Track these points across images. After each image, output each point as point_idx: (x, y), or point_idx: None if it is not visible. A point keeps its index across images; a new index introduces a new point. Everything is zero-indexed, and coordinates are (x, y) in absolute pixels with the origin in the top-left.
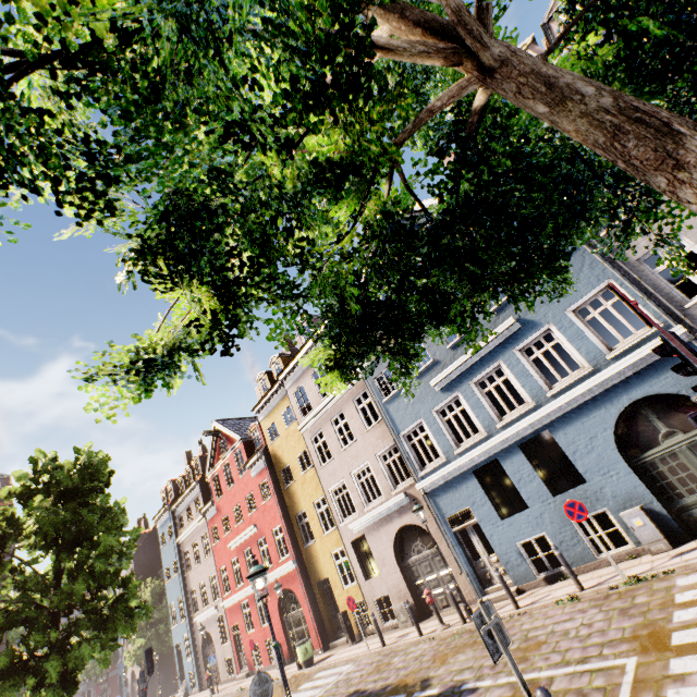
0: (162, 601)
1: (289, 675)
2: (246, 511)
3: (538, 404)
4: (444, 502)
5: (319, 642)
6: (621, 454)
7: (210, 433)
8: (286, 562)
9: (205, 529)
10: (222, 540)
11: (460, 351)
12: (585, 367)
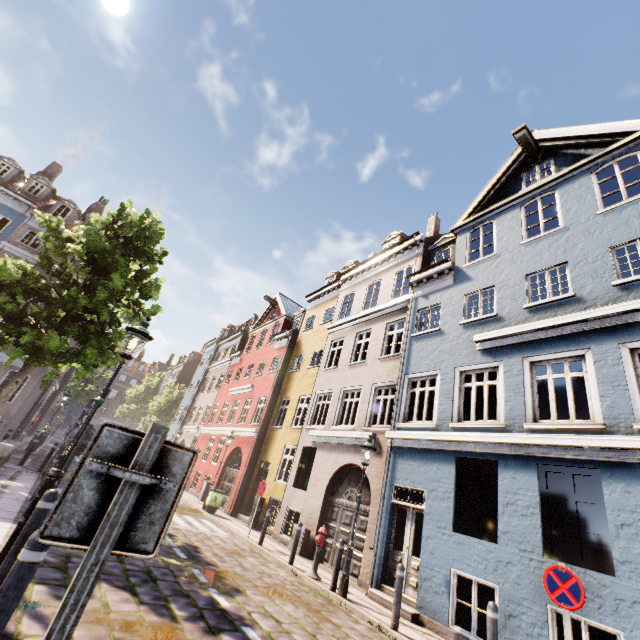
0: None
1: (194, 506)
2: (255, 372)
3: (609, 430)
4: (404, 467)
5: (232, 504)
6: None
7: (269, 300)
8: (252, 428)
9: (226, 370)
10: (229, 384)
11: (538, 316)
12: None
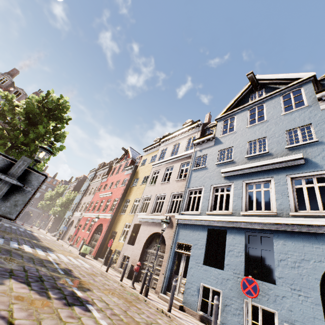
0: None
1: (75, 253)
2: (113, 186)
3: (278, 215)
4: (182, 233)
5: (95, 253)
6: (321, 288)
7: (124, 150)
8: (109, 214)
9: (99, 184)
10: (100, 192)
11: (251, 161)
12: None
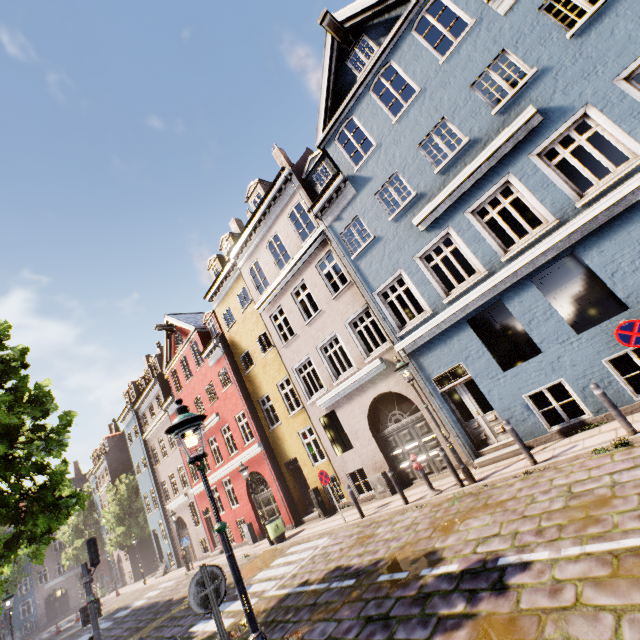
0: (139, 494)
1: (260, 551)
2: (207, 401)
3: (563, 220)
4: (430, 361)
5: (290, 518)
6: None
7: (163, 328)
8: (252, 446)
9: (168, 424)
10: None
11: (452, 174)
12: (639, 155)
